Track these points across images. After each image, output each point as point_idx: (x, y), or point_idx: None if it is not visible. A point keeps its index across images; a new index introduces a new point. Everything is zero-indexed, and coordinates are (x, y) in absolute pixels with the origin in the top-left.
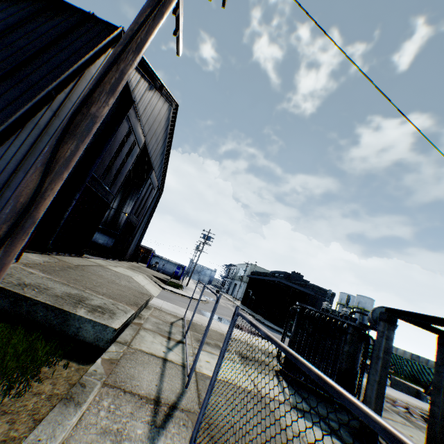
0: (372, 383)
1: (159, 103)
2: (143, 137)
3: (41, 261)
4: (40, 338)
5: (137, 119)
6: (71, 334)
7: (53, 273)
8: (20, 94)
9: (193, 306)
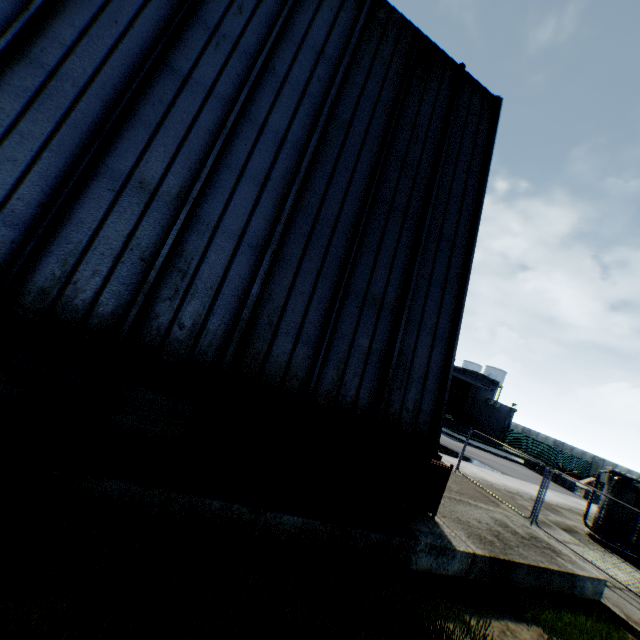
0: None
1: None
2: None
3: None
4: (599, 620)
5: None
6: (576, 594)
7: None
8: (446, 266)
9: None
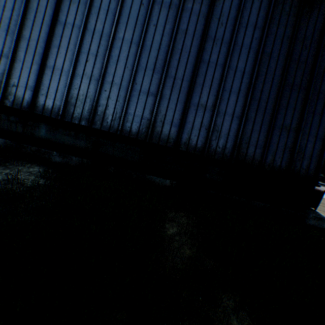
0: None
1: None
2: None
3: None
4: None
5: None
6: None
7: None
8: (322, 105)
9: None
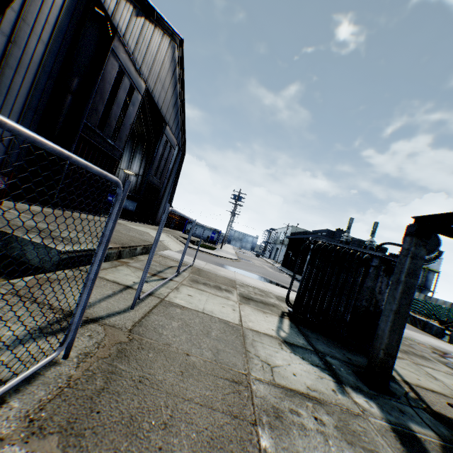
0: (388, 314)
1: (156, 36)
2: (142, 81)
3: (38, 210)
4: None
5: (127, 56)
6: (16, 257)
7: (39, 216)
8: None
9: (216, 262)
